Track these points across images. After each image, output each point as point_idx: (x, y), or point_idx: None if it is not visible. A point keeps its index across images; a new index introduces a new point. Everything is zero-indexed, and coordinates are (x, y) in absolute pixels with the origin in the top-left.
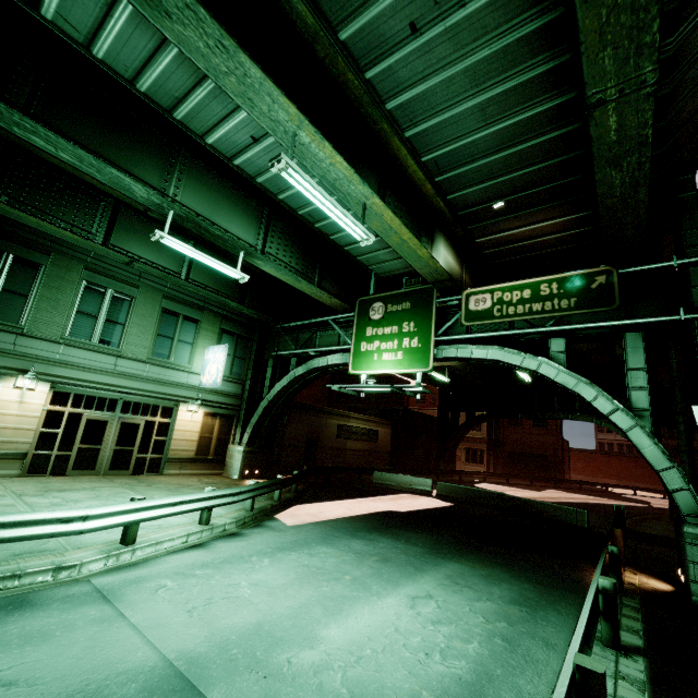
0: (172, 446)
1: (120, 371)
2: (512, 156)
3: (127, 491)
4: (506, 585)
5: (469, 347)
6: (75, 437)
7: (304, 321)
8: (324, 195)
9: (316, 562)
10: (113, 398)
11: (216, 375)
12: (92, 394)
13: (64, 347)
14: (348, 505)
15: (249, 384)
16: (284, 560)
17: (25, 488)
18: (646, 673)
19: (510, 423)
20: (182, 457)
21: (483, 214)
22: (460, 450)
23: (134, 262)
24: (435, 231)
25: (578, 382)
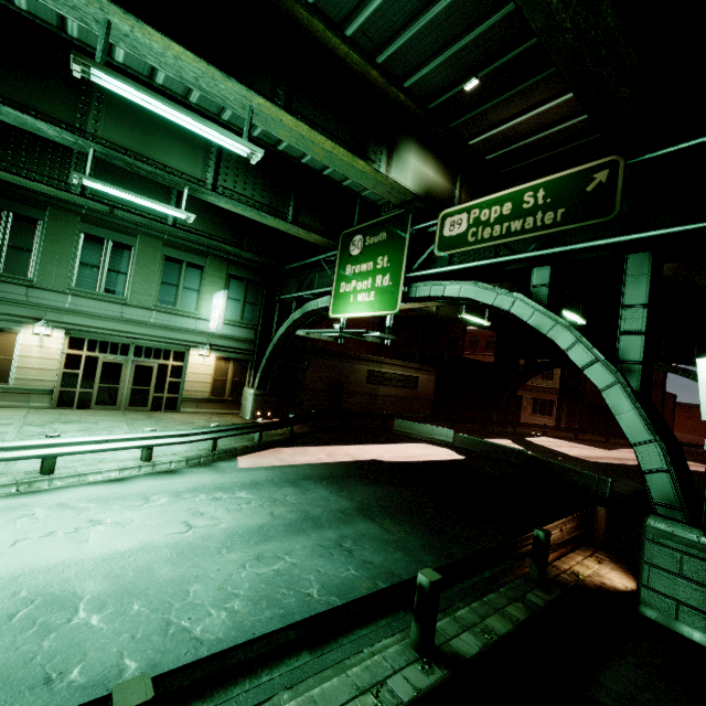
0: (186, 387)
1: (127, 318)
2: (461, 1)
3: (123, 425)
4: (401, 554)
5: (443, 283)
6: (95, 377)
7: (301, 261)
8: (160, 101)
9: (213, 506)
10: (126, 343)
11: (218, 321)
12: (105, 339)
13: (72, 297)
14: (334, 451)
15: (260, 329)
16: (182, 501)
17: (40, 418)
18: (420, 693)
19: None
20: (197, 397)
21: (461, 102)
22: (527, 401)
23: (114, 210)
24: (399, 136)
25: (555, 324)
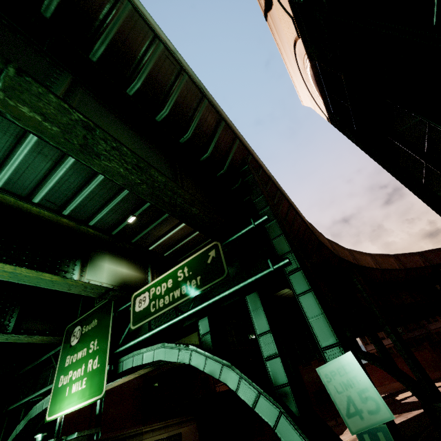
0: None
1: None
2: (105, 182)
3: None
4: None
5: (141, 351)
6: None
7: (34, 362)
8: None
9: None
10: None
11: None
12: None
13: None
14: None
15: None
16: None
17: None
18: None
19: (303, 365)
20: None
21: (132, 228)
22: None
23: None
24: (93, 252)
25: (222, 366)
